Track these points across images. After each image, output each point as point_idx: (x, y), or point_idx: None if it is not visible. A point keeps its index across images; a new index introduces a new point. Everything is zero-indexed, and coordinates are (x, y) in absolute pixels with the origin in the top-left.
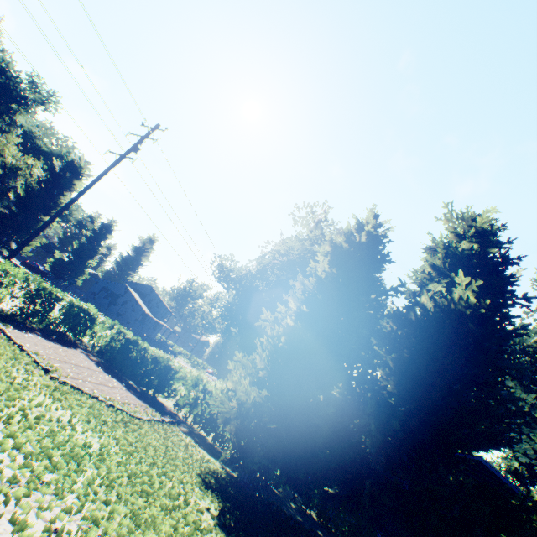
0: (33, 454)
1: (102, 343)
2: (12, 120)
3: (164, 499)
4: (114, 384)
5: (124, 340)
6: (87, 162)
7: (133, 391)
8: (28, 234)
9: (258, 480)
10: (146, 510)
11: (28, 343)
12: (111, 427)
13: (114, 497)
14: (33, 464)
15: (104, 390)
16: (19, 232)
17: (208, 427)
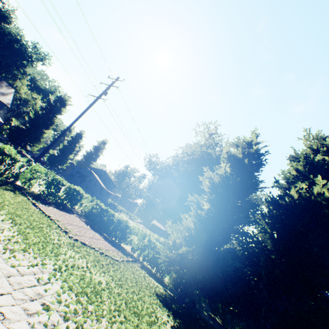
0: (79, 293)
1: (86, 210)
2: (24, 71)
3: (147, 317)
4: (98, 237)
5: (100, 209)
6: (69, 96)
7: (108, 240)
8: (36, 141)
9: (190, 301)
10: (141, 326)
11: (51, 213)
12: (107, 269)
13: (122, 317)
14: (80, 299)
15: (95, 242)
16: (31, 140)
17: (153, 264)
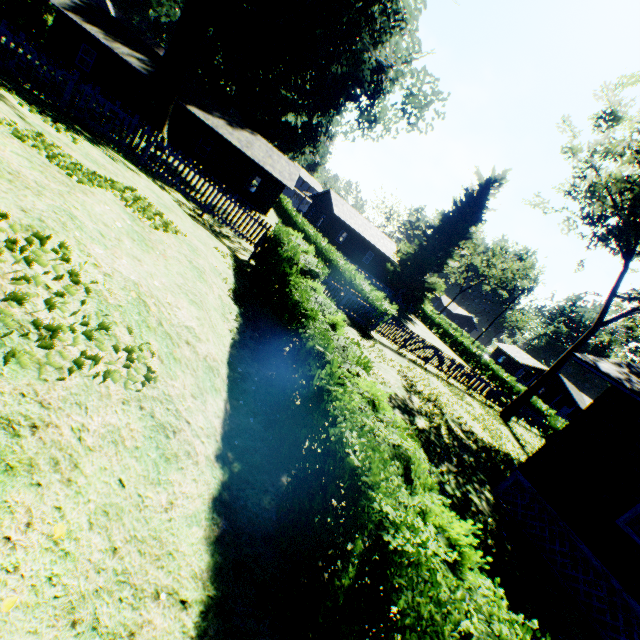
0: None
1: None
2: None
3: None
4: None
5: None
6: None
7: None
8: None
9: None
10: None
11: None
12: None
13: None
14: None
15: None
16: None
17: None
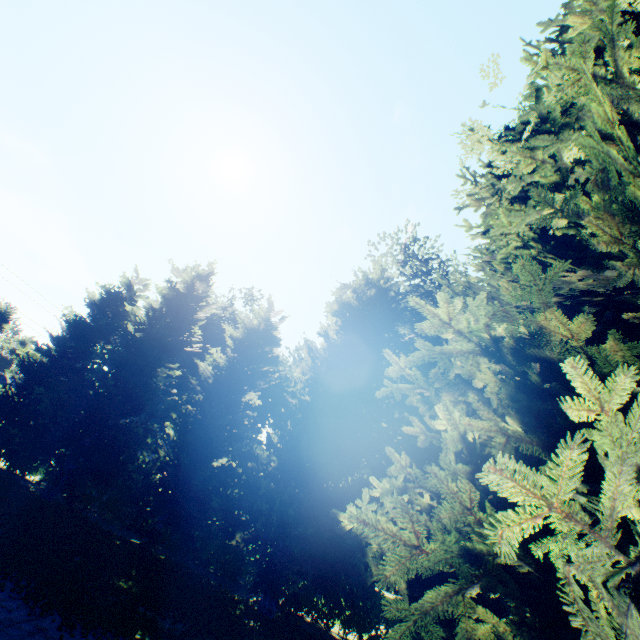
0: None
1: None
2: None
3: None
4: None
5: None
6: None
7: None
8: None
9: None
10: None
11: None
12: None
13: None
14: None
15: None
16: None
17: None
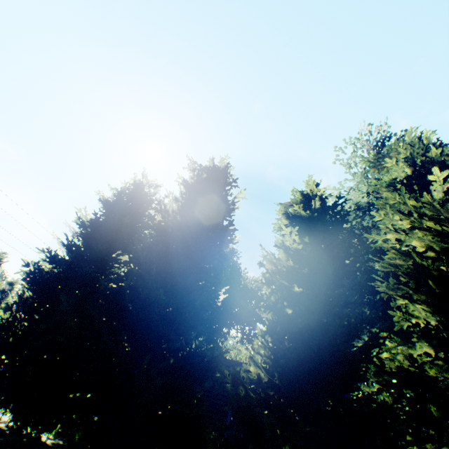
0: None
1: None
2: None
3: None
4: None
5: None
6: None
7: None
8: None
9: None
10: None
11: None
12: None
13: None
14: None
15: None
16: None
17: None
